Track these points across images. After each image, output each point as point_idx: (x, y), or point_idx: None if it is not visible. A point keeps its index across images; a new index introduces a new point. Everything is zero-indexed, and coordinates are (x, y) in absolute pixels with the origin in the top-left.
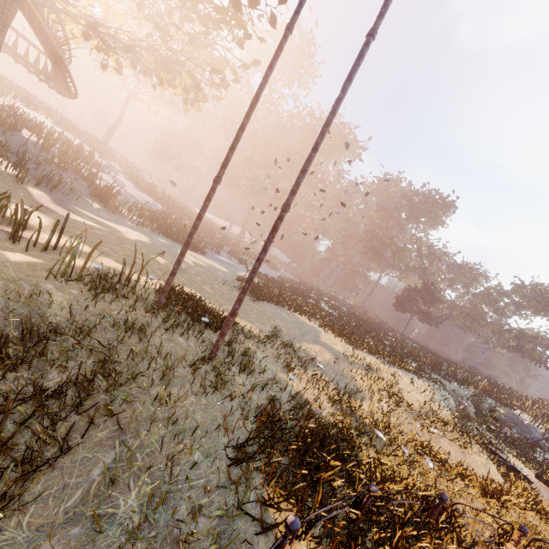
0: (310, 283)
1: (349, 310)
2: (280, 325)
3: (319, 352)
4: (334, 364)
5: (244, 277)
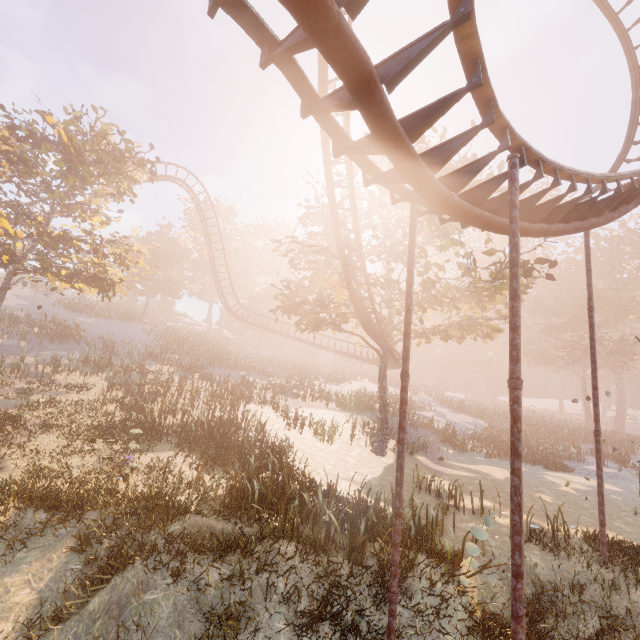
0: None
1: None
2: None
3: None
4: None
5: None
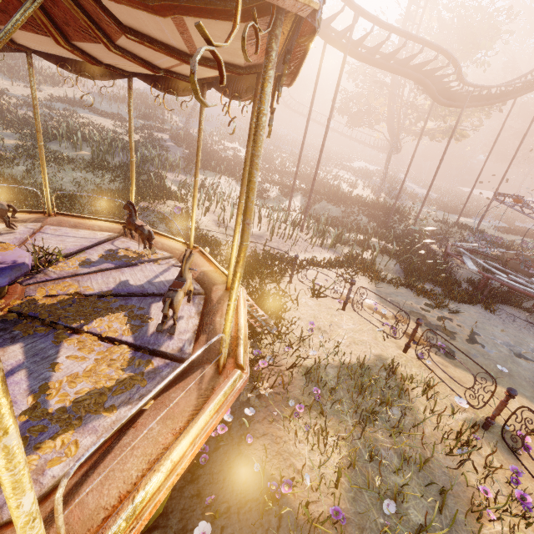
0: None
1: None
2: (518, 242)
3: None
4: None
5: (500, 226)
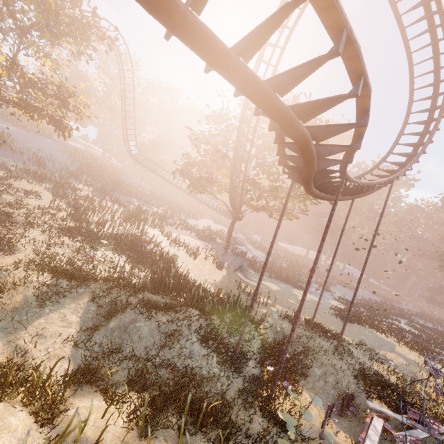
0: (390, 300)
1: (438, 327)
2: (364, 339)
3: (394, 358)
4: (406, 366)
5: (334, 306)
